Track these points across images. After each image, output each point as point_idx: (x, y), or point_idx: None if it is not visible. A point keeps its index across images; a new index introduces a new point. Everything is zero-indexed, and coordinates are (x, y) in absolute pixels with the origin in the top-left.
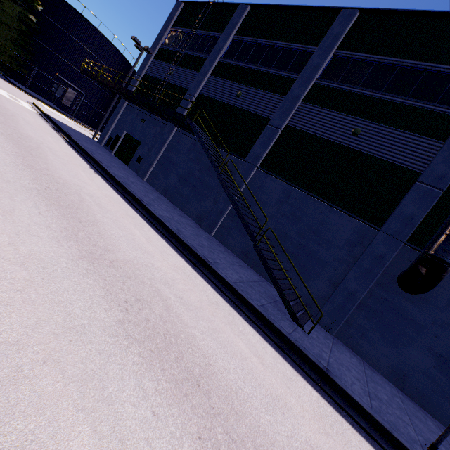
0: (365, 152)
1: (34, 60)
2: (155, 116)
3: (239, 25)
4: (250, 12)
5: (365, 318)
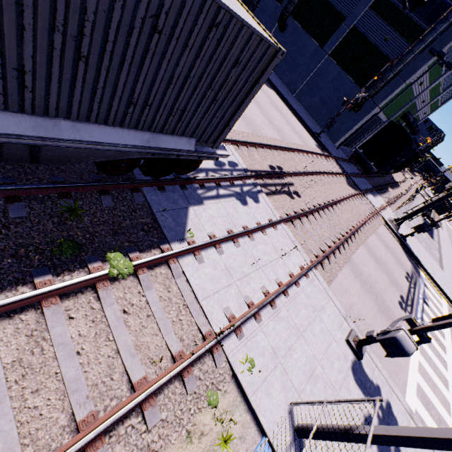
0: None
1: None
2: None
3: None
4: None
5: None
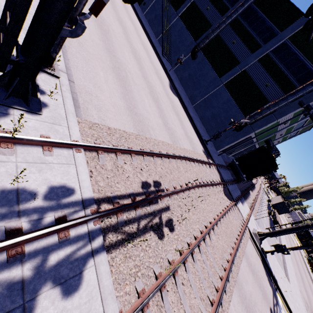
0: (206, 17)
1: None
2: None
3: None
4: None
5: (181, 66)
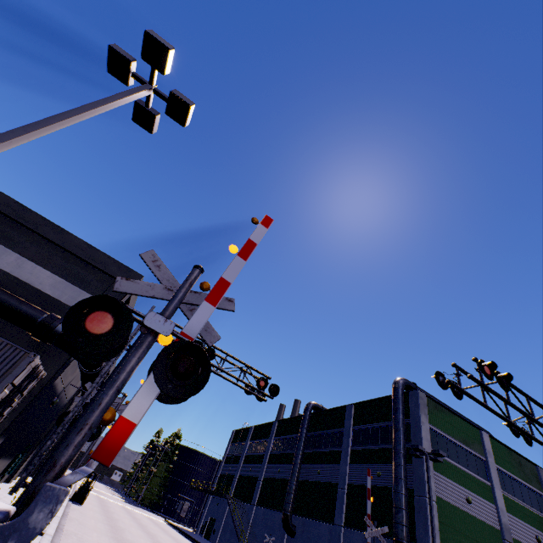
0: (281, 478)
1: (168, 490)
2: (222, 498)
3: (251, 435)
4: (254, 428)
5: None
